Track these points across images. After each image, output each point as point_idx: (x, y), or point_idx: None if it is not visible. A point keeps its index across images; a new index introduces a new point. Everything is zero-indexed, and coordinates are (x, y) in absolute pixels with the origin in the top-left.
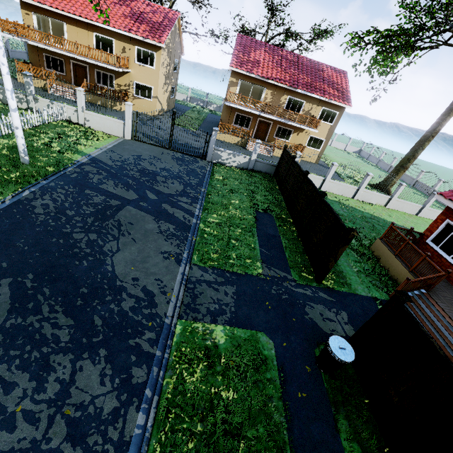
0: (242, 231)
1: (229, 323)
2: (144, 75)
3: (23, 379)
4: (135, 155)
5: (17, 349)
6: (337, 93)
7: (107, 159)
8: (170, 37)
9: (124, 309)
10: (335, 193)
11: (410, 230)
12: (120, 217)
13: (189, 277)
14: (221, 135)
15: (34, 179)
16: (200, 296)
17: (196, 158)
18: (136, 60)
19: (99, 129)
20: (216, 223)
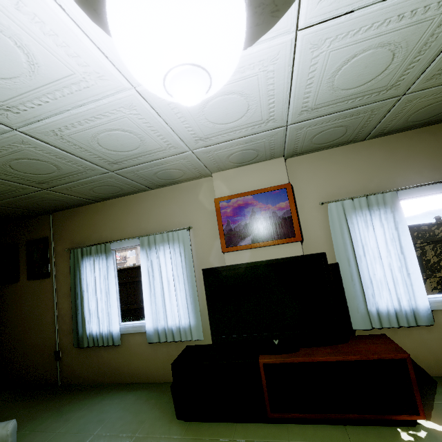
0: None
1: None
2: None
3: None
4: None
5: None
6: None
7: None
8: None
9: None
10: None
11: None
12: None
13: None
14: None
15: None
16: None
17: None
18: None
19: None
20: None
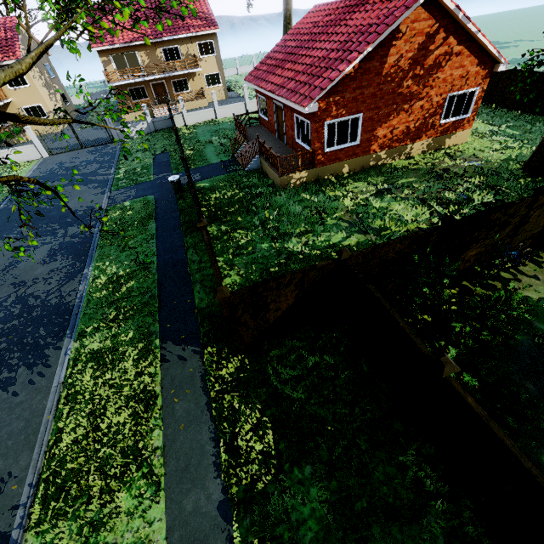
0: (143, 167)
1: (132, 199)
2: (25, 97)
3: (48, 237)
4: (57, 163)
5: (41, 235)
6: (202, 22)
7: (38, 174)
8: (24, 47)
9: (80, 214)
10: (231, 116)
11: (248, 113)
12: (63, 193)
13: (110, 196)
14: (127, 117)
15: (0, 199)
16: (117, 198)
17: (107, 144)
18: (9, 86)
19: (20, 161)
20: (126, 171)
